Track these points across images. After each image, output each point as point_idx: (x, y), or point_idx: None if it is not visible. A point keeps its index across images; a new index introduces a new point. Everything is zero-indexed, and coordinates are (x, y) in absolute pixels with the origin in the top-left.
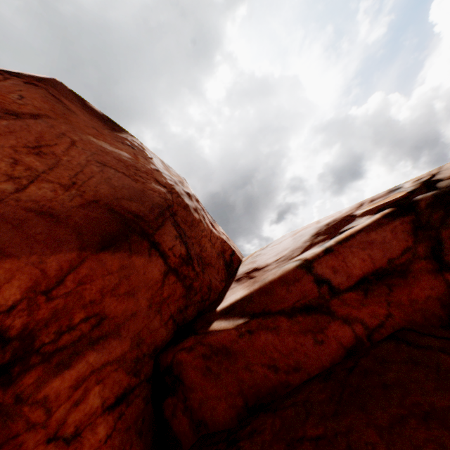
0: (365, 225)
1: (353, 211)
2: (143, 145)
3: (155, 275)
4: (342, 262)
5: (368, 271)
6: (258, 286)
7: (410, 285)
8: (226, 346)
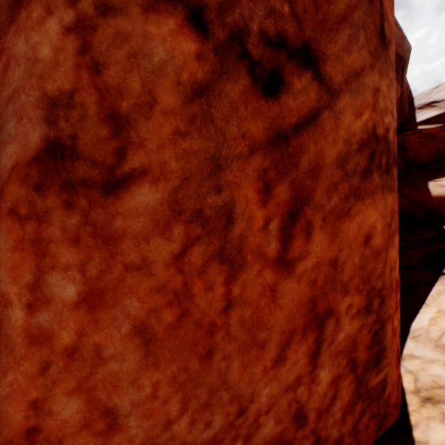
0: None
1: None
2: None
3: (397, 98)
4: None
5: None
6: None
7: None
8: (432, 135)
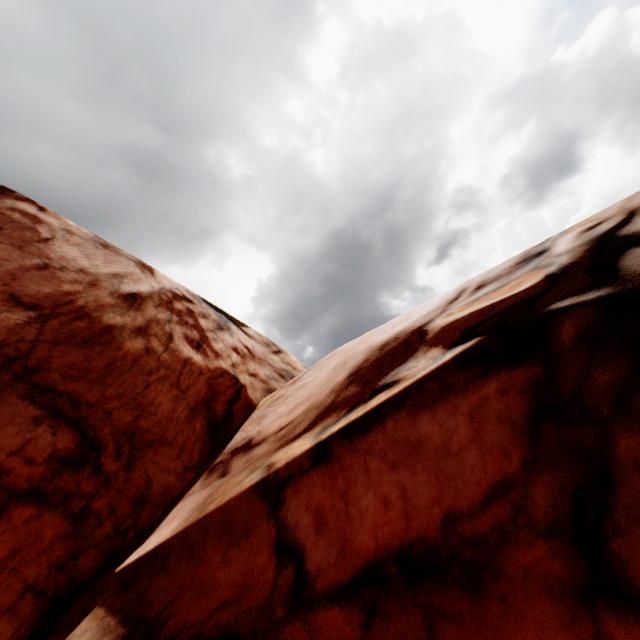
0: (414, 387)
1: (433, 318)
2: (45, 213)
3: None
4: (339, 499)
5: (388, 545)
6: (185, 529)
7: (488, 631)
8: None
